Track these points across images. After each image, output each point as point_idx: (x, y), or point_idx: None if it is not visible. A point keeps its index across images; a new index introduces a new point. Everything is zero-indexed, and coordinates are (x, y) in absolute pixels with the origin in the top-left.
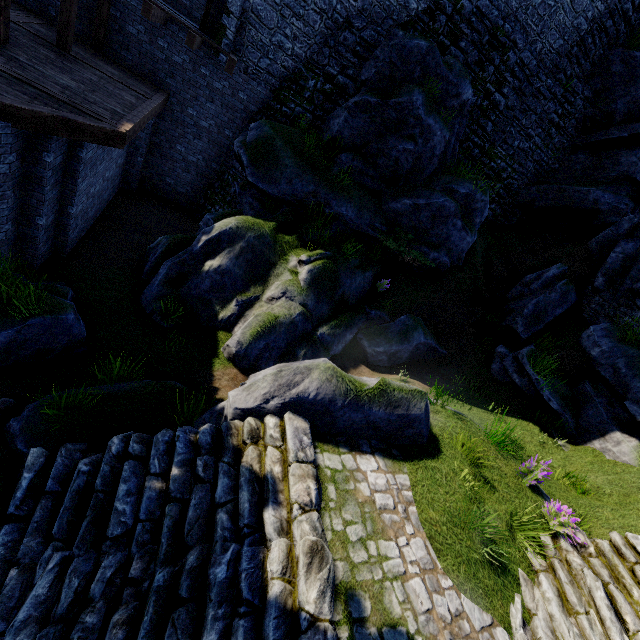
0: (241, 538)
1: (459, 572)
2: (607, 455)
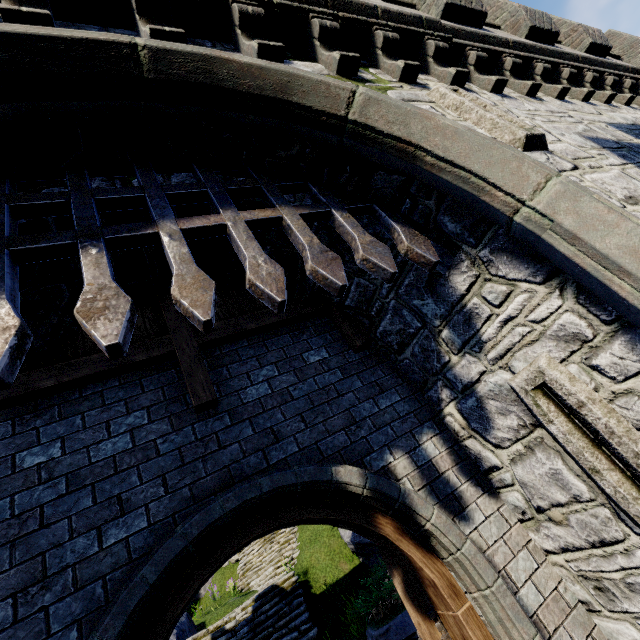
0: (236, 634)
1: (248, 597)
2: (207, 586)
